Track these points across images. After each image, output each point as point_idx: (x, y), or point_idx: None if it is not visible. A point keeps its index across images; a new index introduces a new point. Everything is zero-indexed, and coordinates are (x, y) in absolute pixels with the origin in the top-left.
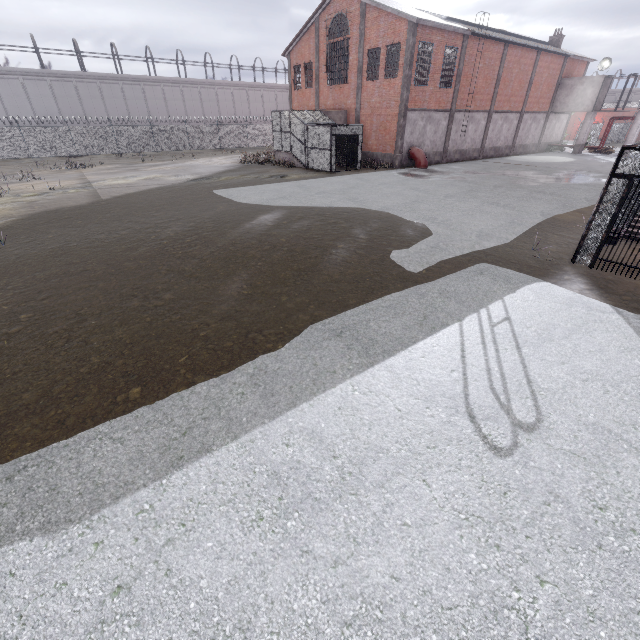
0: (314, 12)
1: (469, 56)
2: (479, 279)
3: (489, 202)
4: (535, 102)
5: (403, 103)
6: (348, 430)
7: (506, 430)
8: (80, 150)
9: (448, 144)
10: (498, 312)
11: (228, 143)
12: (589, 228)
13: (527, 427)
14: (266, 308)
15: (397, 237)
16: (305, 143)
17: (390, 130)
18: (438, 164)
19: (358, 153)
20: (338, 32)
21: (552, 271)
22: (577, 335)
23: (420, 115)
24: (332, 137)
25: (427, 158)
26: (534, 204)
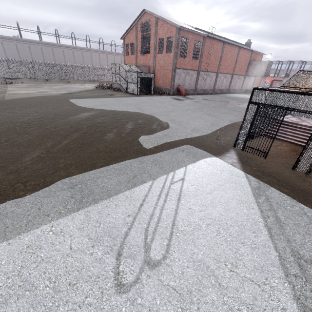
0: (135, 20)
1: (206, 46)
2: (179, 154)
3: (207, 113)
4: (239, 70)
5: (174, 64)
6: (19, 267)
7: (137, 267)
8: (13, 75)
9: (197, 86)
10: (179, 175)
11: (94, 78)
12: (241, 129)
13: (153, 264)
14: (45, 166)
15: (149, 128)
16: (126, 80)
17: (168, 77)
18: (192, 95)
19: (152, 86)
20: (145, 30)
21: (222, 151)
22: (218, 191)
23: (183, 71)
24: (138, 78)
25: (187, 91)
26: (228, 116)
